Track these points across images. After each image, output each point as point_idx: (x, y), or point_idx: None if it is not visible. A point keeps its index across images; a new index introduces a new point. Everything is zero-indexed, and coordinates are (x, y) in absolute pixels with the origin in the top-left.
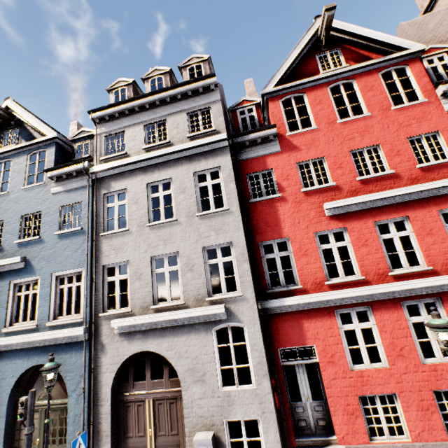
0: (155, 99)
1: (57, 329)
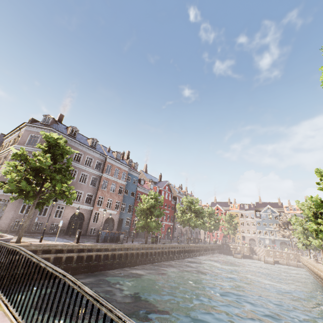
0: (296, 213)
1: (285, 238)
